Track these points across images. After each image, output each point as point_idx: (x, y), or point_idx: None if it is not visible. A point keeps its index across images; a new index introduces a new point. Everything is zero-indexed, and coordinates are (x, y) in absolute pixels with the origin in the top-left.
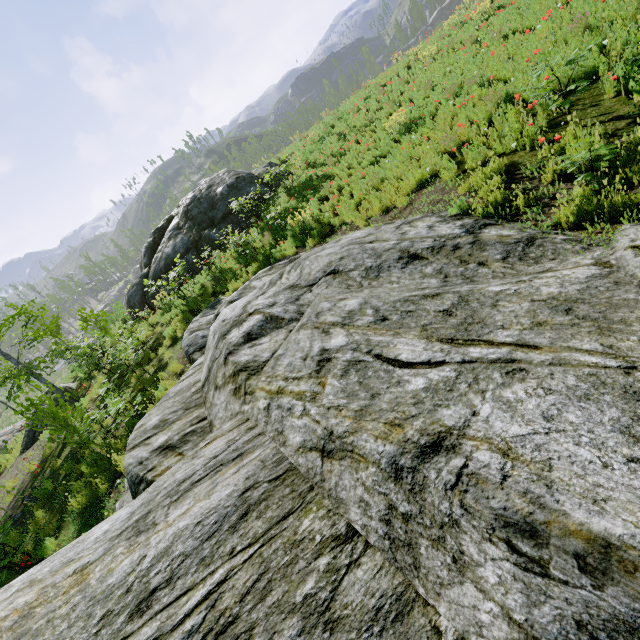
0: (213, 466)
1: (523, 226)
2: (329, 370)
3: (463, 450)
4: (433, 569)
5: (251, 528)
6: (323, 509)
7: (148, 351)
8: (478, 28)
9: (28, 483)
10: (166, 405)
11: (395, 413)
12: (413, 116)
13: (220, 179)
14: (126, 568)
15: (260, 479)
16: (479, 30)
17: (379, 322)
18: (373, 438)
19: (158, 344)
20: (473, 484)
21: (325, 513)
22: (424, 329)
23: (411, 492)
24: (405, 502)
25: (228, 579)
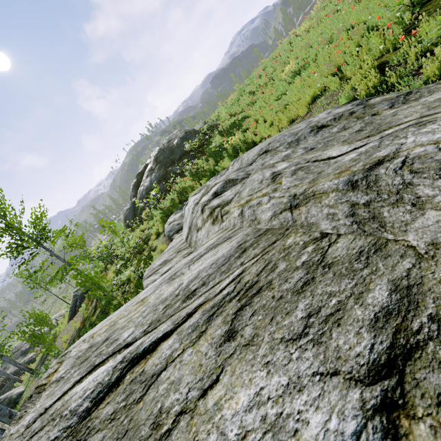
0: (212, 247)
1: (399, 91)
2: (281, 177)
3: (401, 155)
4: (397, 219)
5: (251, 253)
6: (299, 233)
7: (142, 244)
8: (336, 5)
9: (76, 335)
10: (163, 256)
11: (340, 169)
12: (300, 65)
13: (175, 136)
14: (171, 290)
15: (248, 239)
16: (338, 4)
17: (309, 151)
18: (328, 181)
19: (147, 240)
20: (417, 159)
21: (302, 234)
22: (344, 142)
23: (367, 188)
24: (364, 196)
25: (244, 272)
